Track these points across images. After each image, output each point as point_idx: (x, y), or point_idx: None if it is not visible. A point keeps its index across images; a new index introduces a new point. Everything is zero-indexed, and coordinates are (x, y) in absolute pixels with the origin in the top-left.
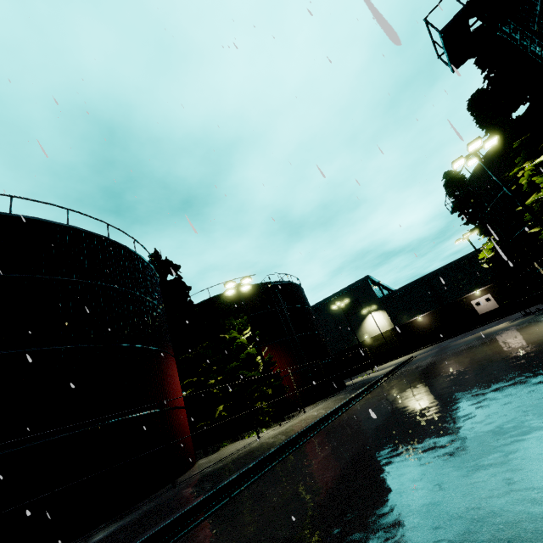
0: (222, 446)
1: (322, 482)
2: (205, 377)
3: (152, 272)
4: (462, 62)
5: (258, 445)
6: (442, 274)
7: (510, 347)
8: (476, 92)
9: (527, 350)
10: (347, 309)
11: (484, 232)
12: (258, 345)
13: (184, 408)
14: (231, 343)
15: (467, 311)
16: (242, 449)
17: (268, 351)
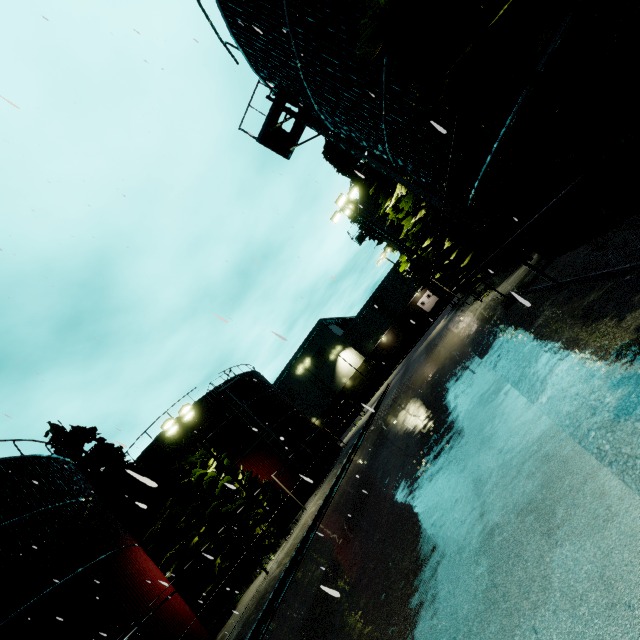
0: (238, 601)
1: (300, 621)
2: (185, 540)
3: (59, 464)
4: (292, 150)
5: (266, 586)
6: (383, 290)
7: (431, 371)
8: (326, 143)
9: (435, 379)
10: (315, 361)
11: (396, 247)
12: (229, 472)
13: (174, 593)
14: (199, 482)
15: (418, 314)
16: (253, 598)
17: (247, 464)
